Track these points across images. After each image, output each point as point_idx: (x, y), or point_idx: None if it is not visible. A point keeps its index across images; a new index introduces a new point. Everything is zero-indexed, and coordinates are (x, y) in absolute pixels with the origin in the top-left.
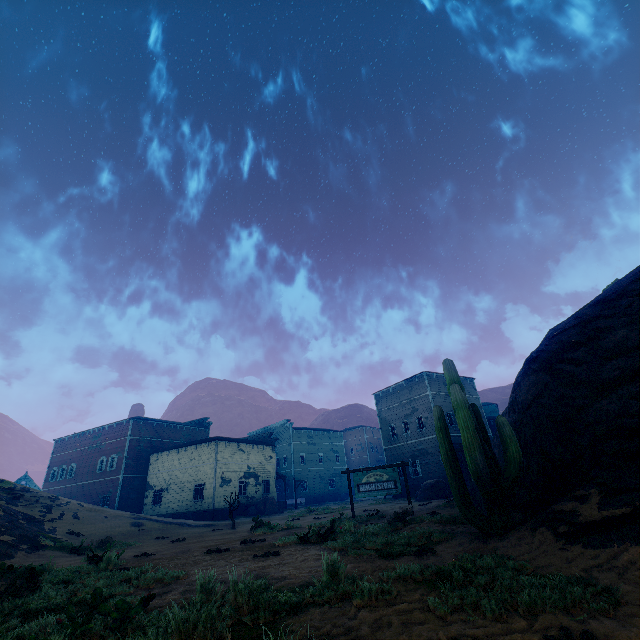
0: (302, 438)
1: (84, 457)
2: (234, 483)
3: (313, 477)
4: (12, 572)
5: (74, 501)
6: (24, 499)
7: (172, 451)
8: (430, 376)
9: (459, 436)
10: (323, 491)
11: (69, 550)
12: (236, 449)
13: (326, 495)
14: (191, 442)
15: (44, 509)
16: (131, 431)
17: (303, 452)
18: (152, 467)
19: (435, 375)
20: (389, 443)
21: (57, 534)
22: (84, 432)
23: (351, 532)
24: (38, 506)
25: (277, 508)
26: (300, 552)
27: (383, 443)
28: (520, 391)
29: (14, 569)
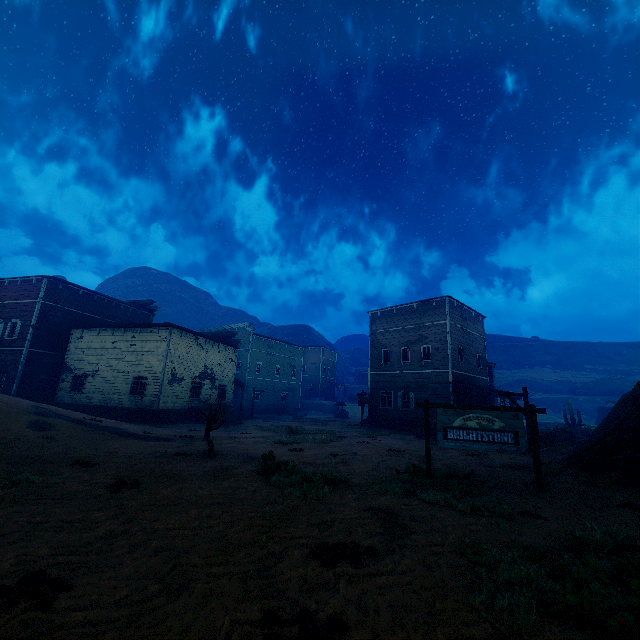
0: (262, 346)
1: None
2: (186, 383)
3: (266, 388)
4: None
5: None
6: None
7: (104, 330)
8: (451, 303)
9: (465, 375)
10: (274, 403)
11: None
12: (194, 343)
13: (276, 408)
14: (132, 324)
15: None
16: (44, 293)
17: (260, 361)
18: (73, 345)
19: (455, 303)
20: (378, 369)
21: None
22: None
23: None
24: None
25: (236, 418)
26: None
27: (370, 367)
28: None
29: None
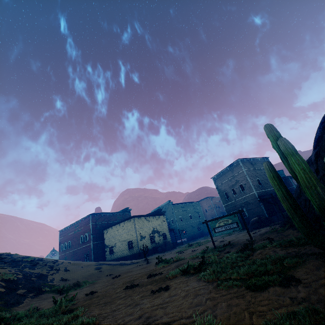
0: (178, 208)
1: (73, 237)
2: (147, 237)
3: (188, 227)
4: (5, 321)
5: (66, 261)
6: (39, 265)
7: (113, 227)
8: (242, 161)
9: (266, 191)
10: (195, 233)
11: (57, 292)
12: (144, 220)
13: (197, 235)
14: (121, 221)
15: (49, 268)
16: (91, 221)
17: (180, 215)
18: (105, 236)
19: (245, 159)
20: (226, 202)
21: (54, 282)
22: (70, 225)
23: (216, 262)
24: (46, 267)
25: (172, 246)
26: (183, 285)
27: (222, 203)
28: (324, 142)
29: (6, 319)
